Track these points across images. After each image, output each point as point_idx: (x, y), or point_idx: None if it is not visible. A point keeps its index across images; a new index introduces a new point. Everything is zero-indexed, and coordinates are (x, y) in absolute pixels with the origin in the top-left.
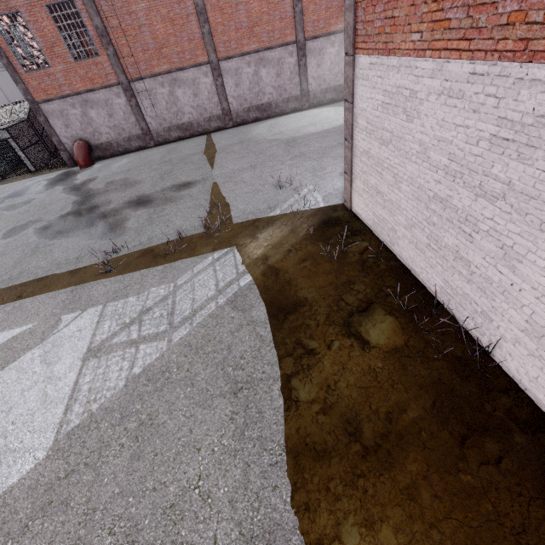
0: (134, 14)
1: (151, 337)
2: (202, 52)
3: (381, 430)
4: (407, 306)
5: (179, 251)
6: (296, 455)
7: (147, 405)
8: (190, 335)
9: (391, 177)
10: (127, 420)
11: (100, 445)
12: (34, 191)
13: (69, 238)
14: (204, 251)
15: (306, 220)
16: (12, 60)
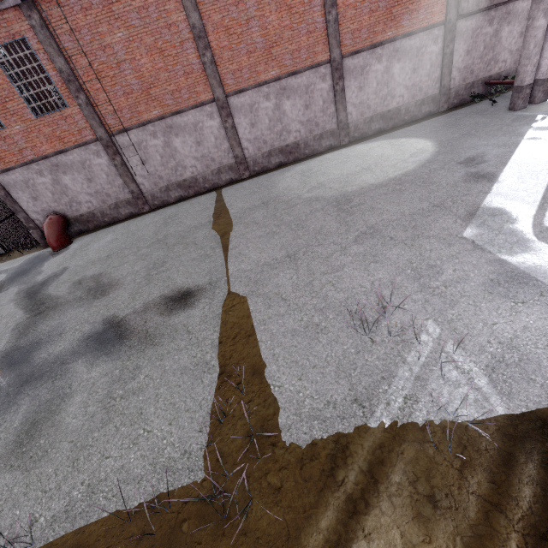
0: (109, 49)
1: None
2: (204, 88)
3: None
4: None
5: None
6: None
7: None
8: None
9: None
10: None
11: None
12: None
13: None
14: None
15: (488, 488)
16: None
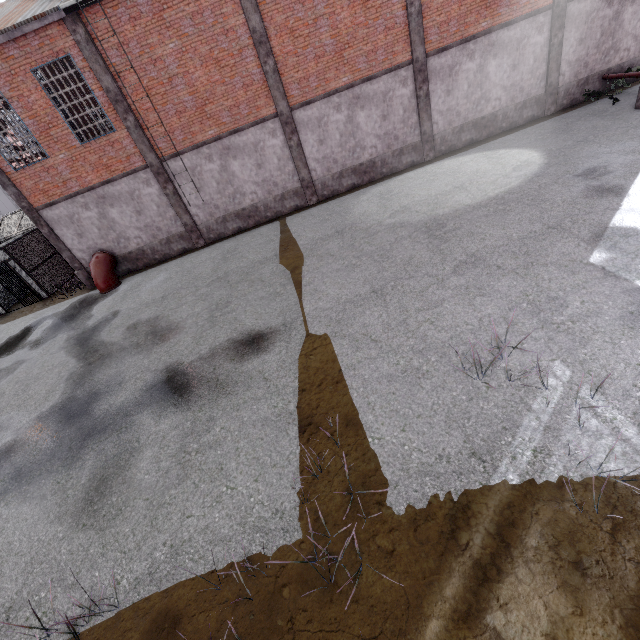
0: (159, 62)
1: None
2: (265, 101)
3: None
4: None
5: None
6: None
7: None
8: None
9: None
10: None
11: None
12: (30, 341)
13: (25, 502)
14: None
15: None
16: None
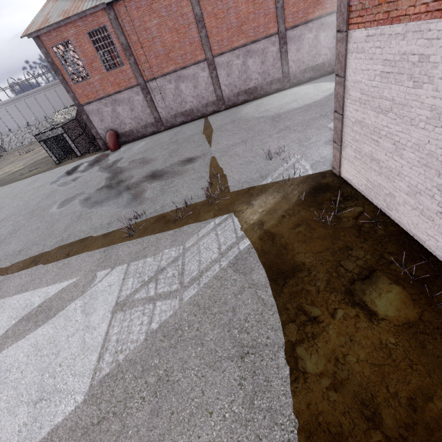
0: (148, 30)
1: (165, 295)
2: (200, 52)
3: (404, 419)
4: (415, 275)
5: (186, 217)
6: (309, 434)
7: (164, 361)
8: (198, 295)
9: (390, 144)
10: (147, 373)
11: (125, 396)
12: (80, 170)
13: (103, 207)
14: (207, 217)
15: (296, 187)
16: (65, 76)
